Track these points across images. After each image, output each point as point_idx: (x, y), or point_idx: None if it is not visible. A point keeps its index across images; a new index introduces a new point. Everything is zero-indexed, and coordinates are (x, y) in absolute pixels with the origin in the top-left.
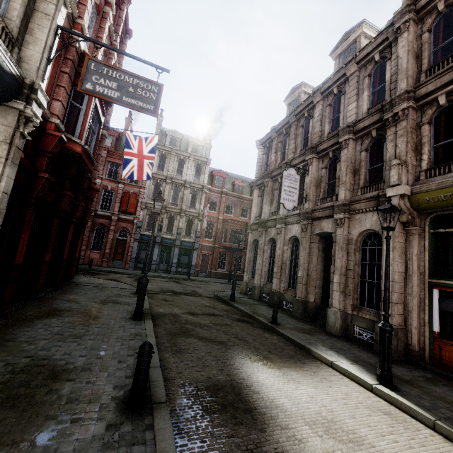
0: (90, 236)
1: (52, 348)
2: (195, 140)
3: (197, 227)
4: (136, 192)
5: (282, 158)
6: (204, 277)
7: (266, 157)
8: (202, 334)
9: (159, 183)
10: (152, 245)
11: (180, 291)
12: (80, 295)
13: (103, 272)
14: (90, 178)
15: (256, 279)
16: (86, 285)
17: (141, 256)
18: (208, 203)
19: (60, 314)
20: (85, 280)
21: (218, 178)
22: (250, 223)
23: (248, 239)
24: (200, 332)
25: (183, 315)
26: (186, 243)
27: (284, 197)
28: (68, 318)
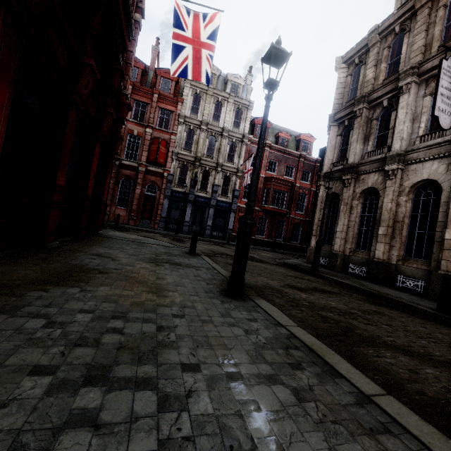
0: (114, 189)
1: (59, 446)
2: (234, 78)
3: (234, 185)
4: (166, 139)
5: (387, 72)
6: None
7: (351, 80)
8: (383, 337)
9: (192, 130)
10: (184, 204)
11: None
12: (114, 249)
13: (132, 229)
14: (123, 71)
15: (338, 245)
16: (119, 239)
17: (172, 216)
18: (248, 157)
19: (86, 278)
20: (115, 234)
21: (260, 128)
22: (322, 172)
23: (319, 194)
24: (371, 331)
25: (287, 290)
26: (222, 204)
27: (440, 107)
28: (104, 289)
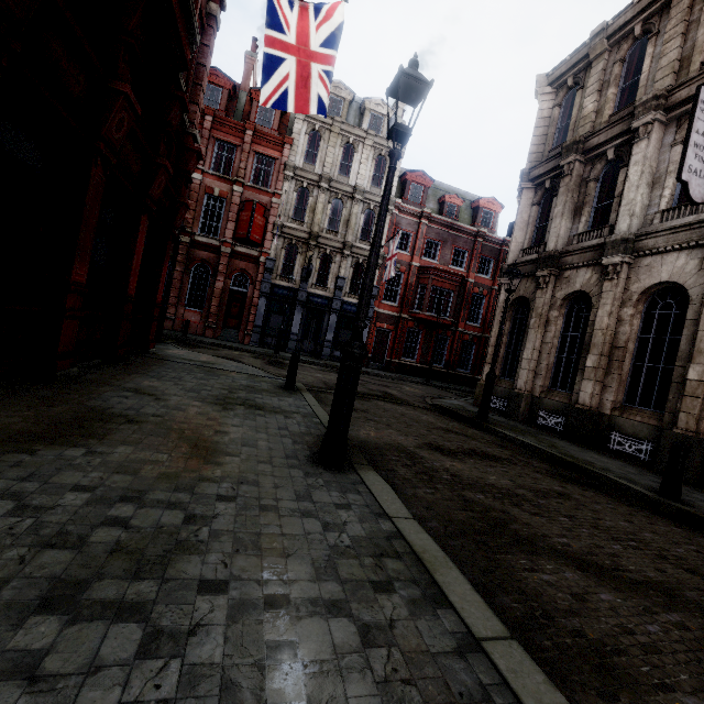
0: (183, 280)
1: None
2: (376, 105)
3: None
4: (264, 203)
5: (617, 103)
6: (379, 370)
7: (560, 113)
8: (553, 538)
9: (306, 190)
10: (291, 307)
11: (364, 392)
12: (165, 380)
13: (208, 345)
14: (184, 99)
15: (524, 380)
16: (179, 362)
17: (272, 324)
18: (394, 234)
19: (102, 432)
20: (176, 353)
21: (414, 188)
22: (506, 263)
23: (500, 297)
24: (537, 526)
25: (425, 453)
26: (350, 307)
27: (692, 166)
28: (124, 450)
